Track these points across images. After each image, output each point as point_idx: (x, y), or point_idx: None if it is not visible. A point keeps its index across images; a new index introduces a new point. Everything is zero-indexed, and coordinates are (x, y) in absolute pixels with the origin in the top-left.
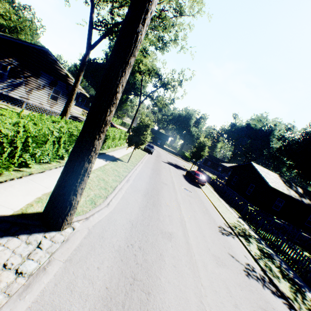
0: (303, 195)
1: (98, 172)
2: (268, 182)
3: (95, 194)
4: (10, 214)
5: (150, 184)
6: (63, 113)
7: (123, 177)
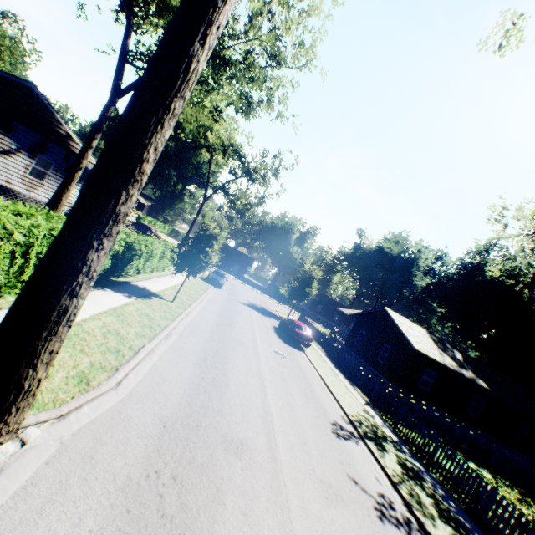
0: (464, 364)
1: (108, 317)
2: (412, 343)
3: (93, 363)
4: None
5: (213, 344)
6: (52, 204)
7: (160, 329)
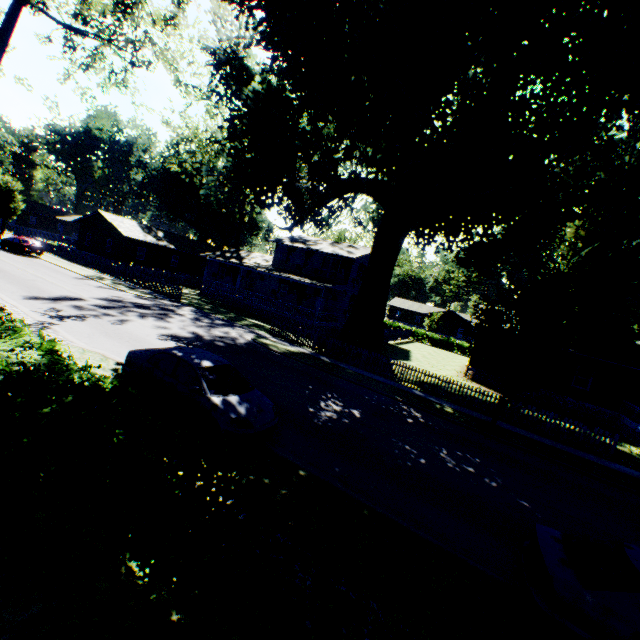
0: (164, 239)
1: None
2: (122, 233)
3: None
4: None
5: None
6: None
7: None
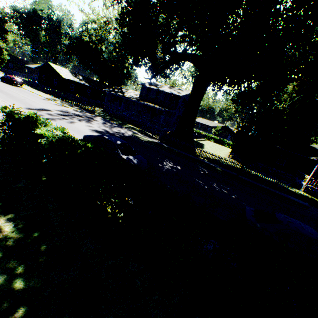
0: (83, 80)
1: None
2: (62, 76)
3: None
4: None
5: None
6: None
7: None
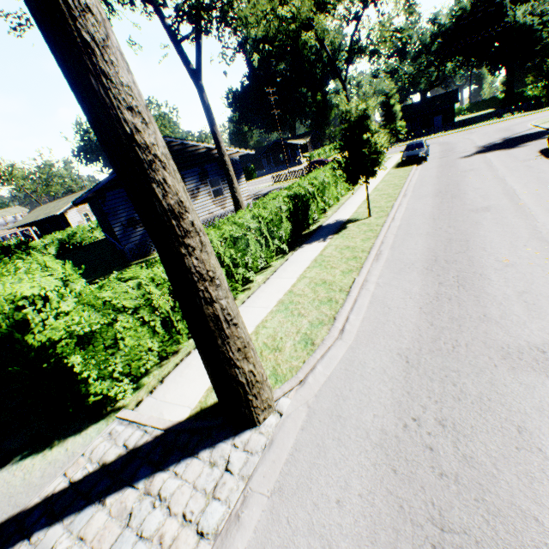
0: None
1: (311, 272)
2: None
3: (311, 322)
4: (187, 416)
5: (438, 235)
6: (236, 207)
7: (364, 255)
